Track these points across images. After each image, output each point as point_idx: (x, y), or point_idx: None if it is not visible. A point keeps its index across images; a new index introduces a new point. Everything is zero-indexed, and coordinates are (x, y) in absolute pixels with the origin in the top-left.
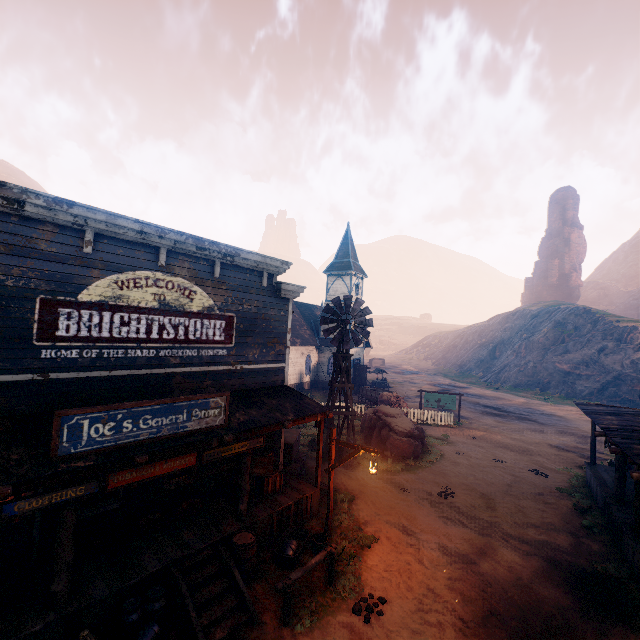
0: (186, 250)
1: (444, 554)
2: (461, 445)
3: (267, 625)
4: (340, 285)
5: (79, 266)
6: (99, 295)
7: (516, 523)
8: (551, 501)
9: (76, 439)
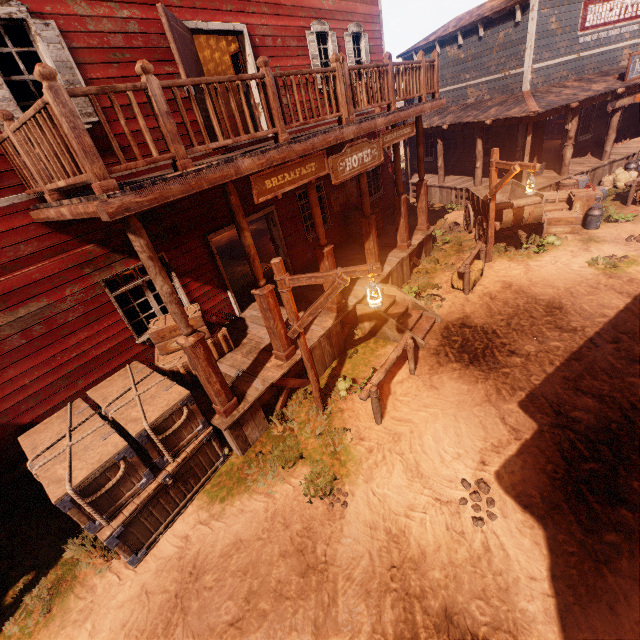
0: None
1: None
2: None
3: None
4: None
5: None
6: None
7: None
8: None
9: (632, 71)
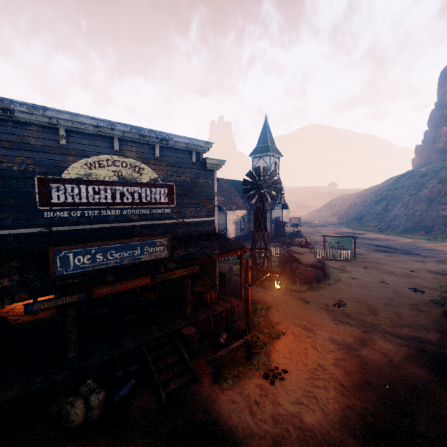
0: (132, 138)
1: (333, 343)
2: (354, 273)
3: (204, 383)
4: (262, 164)
5: (59, 154)
6: (76, 174)
7: (393, 324)
8: (424, 309)
9: (66, 266)
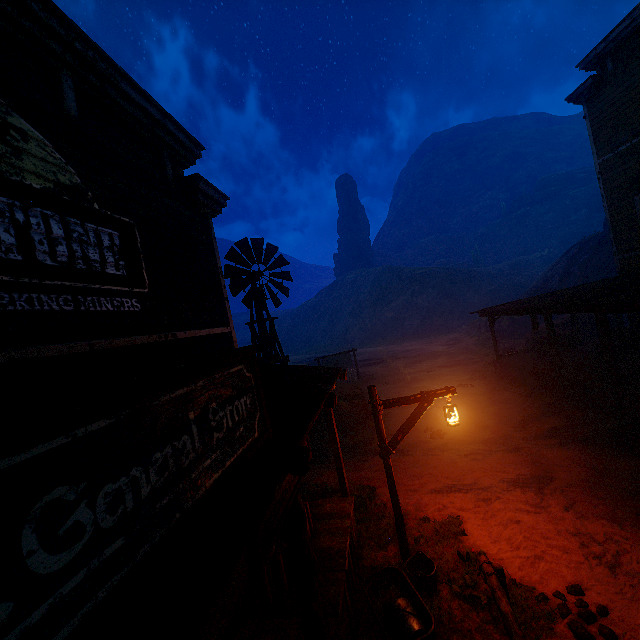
0: None
1: (524, 487)
2: (386, 392)
3: None
4: None
5: None
6: None
7: (515, 426)
8: (503, 399)
9: None
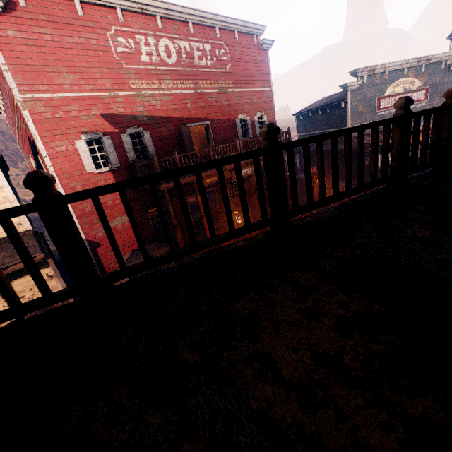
0: (413, 65)
1: None
2: None
3: None
4: None
5: (384, 85)
6: (388, 93)
7: None
8: None
9: None
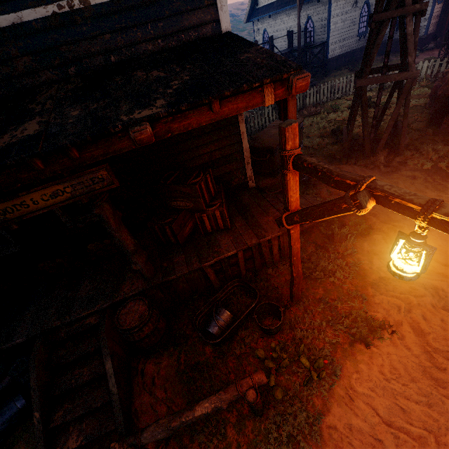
0: None
1: None
2: None
3: None
4: None
5: None
6: None
7: None
8: None
9: None
